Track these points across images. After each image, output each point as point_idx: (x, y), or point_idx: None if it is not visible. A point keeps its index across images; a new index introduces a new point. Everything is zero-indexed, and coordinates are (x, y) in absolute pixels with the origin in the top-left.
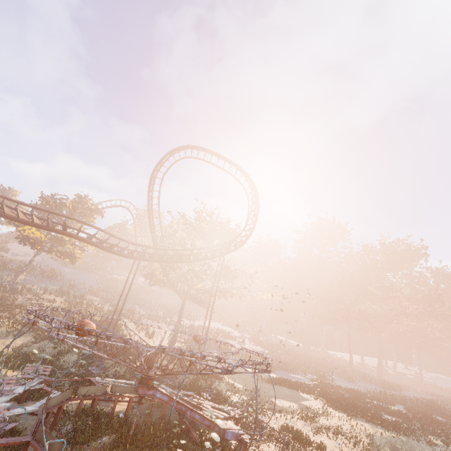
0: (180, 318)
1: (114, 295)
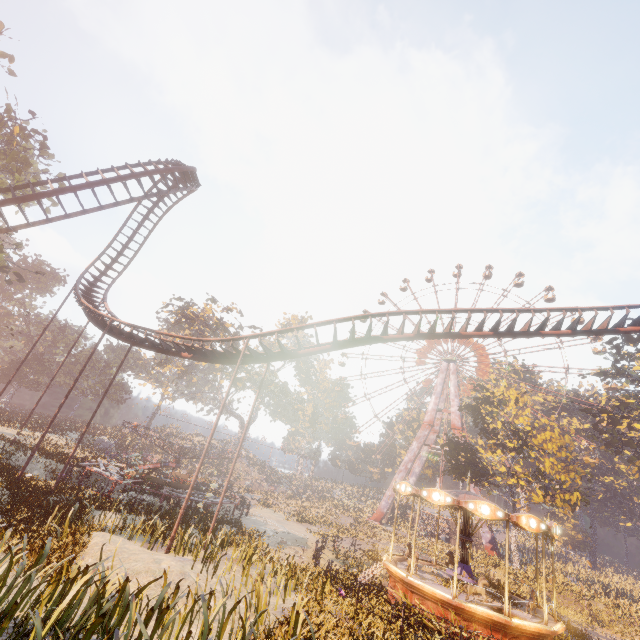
0: None
1: None
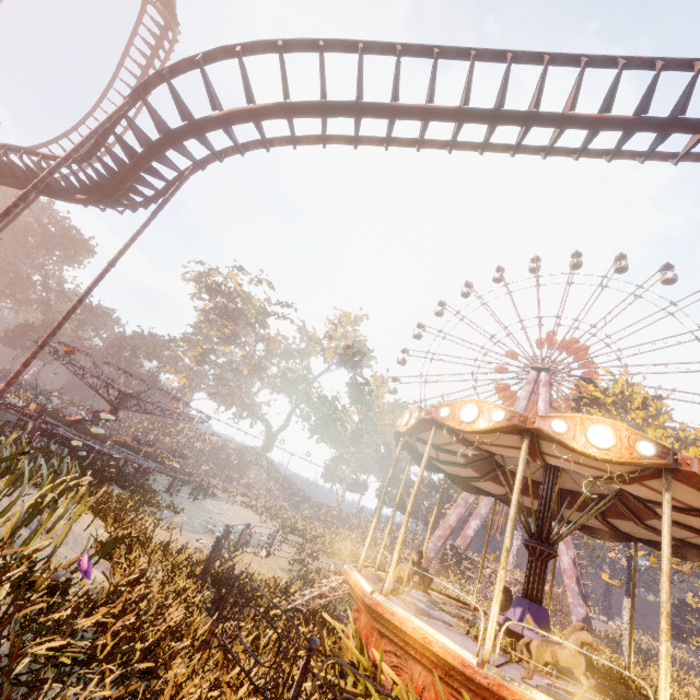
0: None
1: None
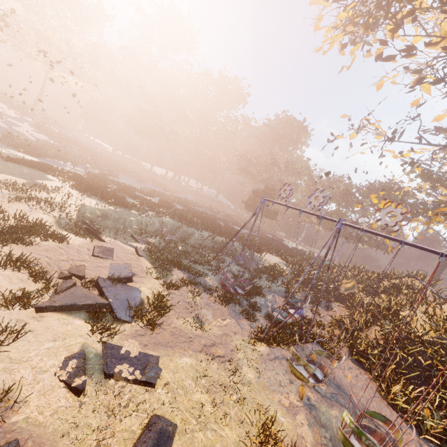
0: None
1: None
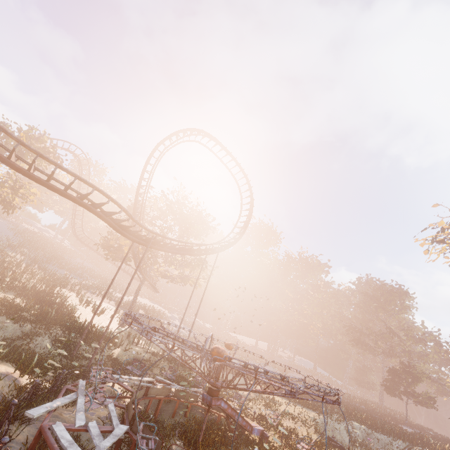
0: (135, 298)
1: (39, 254)
